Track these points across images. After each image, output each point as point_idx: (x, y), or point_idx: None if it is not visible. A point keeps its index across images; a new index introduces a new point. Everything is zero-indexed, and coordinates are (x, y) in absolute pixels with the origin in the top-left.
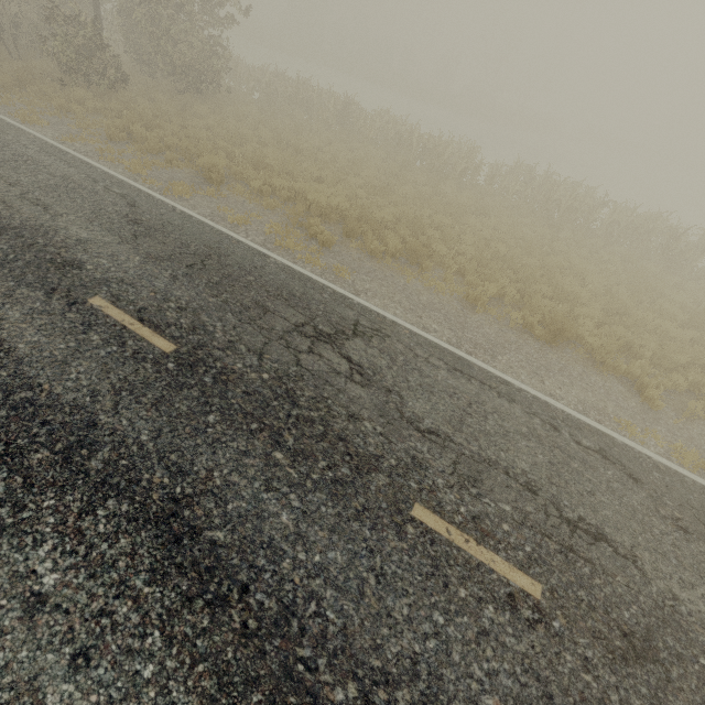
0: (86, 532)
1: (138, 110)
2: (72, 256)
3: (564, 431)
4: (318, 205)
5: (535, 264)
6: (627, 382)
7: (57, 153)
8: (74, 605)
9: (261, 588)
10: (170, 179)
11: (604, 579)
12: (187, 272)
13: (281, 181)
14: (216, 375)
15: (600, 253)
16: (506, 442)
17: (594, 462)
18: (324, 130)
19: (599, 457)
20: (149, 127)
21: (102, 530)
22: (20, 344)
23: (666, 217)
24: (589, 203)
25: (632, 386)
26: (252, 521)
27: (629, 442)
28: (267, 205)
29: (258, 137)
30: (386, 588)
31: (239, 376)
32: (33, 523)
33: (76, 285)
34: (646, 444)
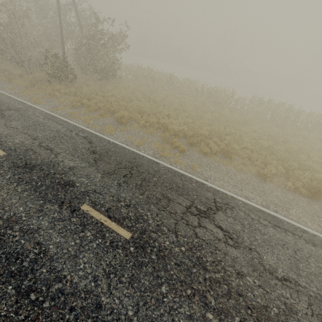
0: None
1: (84, 91)
2: (68, 178)
3: None
4: (173, 130)
5: (282, 149)
6: None
7: (52, 118)
8: None
9: None
10: (102, 124)
11: None
12: (124, 180)
13: (153, 119)
14: (157, 252)
15: (309, 139)
16: None
17: None
18: (162, 90)
19: None
20: (89, 98)
21: None
22: (50, 245)
23: None
24: (296, 114)
25: None
26: None
27: None
28: (149, 132)
29: (135, 96)
30: None
31: (169, 251)
32: None
33: (73, 198)
34: None
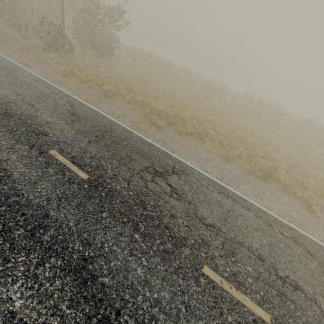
0: (39, 276)
1: (77, 63)
2: (43, 129)
3: (274, 227)
4: (156, 109)
5: (255, 141)
6: (302, 201)
7: (40, 81)
8: (29, 319)
9: (127, 312)
10: (89, 94)
11: (301, 313)
12: (95, 139)
13: (139, 97)
14: (107, 191)
15: (285, 137)
16: (247, 232)
17: (290, 244)
18: (158, 75)
19: (293, 242)
20: (81, 70)
21: (47, 275)
22: (15, 172)
23: (314, 121)
24: (279, 113)
25: (304, 203)
26: (123, 273)
27: (306, 234)
28: (132, 108)
29: (129, 77)
30: (190, 314)
31: (118, 192)
32: (13, 270)
33: (44, 144)
34: (314, 235)
